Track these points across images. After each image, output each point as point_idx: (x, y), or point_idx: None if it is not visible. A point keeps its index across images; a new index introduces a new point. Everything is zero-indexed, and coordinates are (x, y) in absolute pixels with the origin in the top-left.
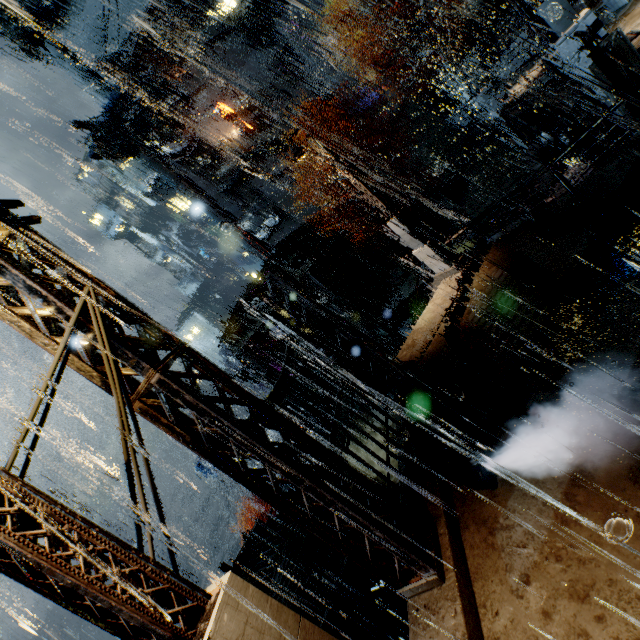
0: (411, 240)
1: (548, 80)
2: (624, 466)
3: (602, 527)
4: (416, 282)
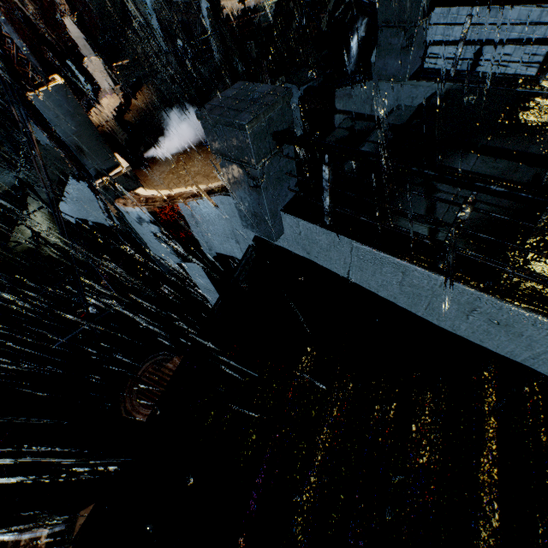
0: (85, 47)
1: (186, 2)
2: (196, 149)
3: (187, 163)
4: (81, 92)
